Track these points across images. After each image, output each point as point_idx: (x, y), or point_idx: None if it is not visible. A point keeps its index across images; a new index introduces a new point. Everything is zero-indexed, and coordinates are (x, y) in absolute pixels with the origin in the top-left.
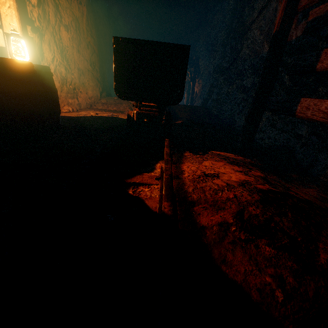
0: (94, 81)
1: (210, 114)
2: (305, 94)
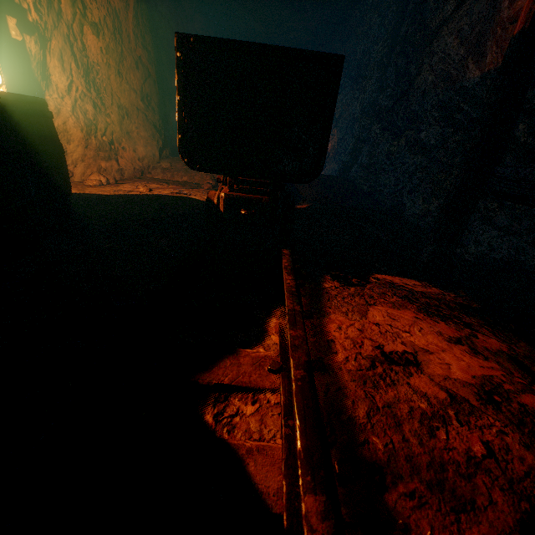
0: (148, 129)
1: (356, 191)
2: None
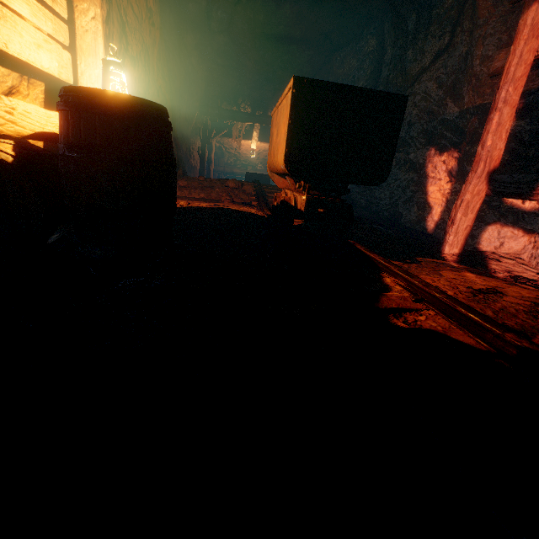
0: None
1: (354, 204)
2: (533, 172)
